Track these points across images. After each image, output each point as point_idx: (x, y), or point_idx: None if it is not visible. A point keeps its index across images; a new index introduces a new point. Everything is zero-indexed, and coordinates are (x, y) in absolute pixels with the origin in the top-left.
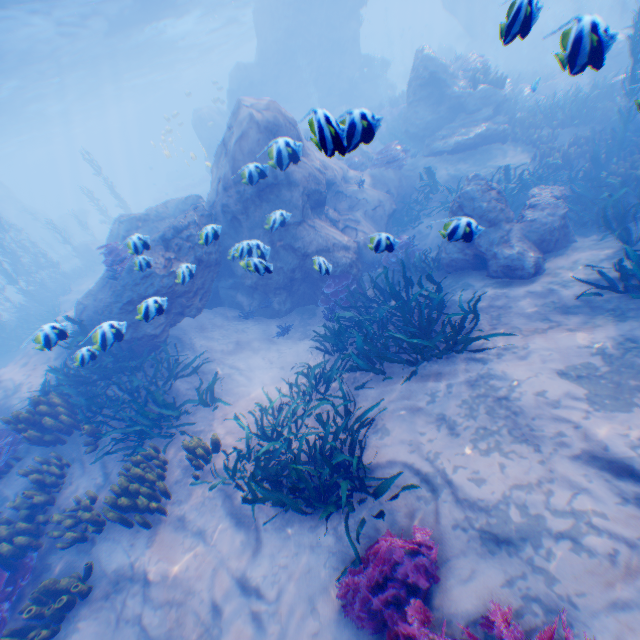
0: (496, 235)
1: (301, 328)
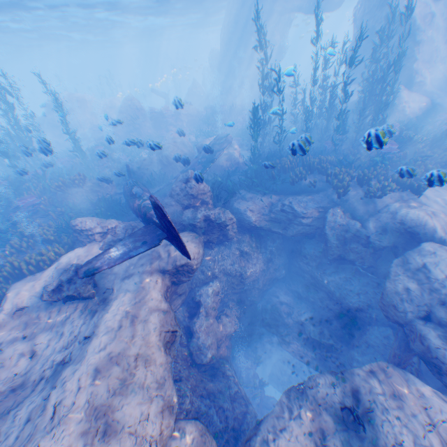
0: None
1: None
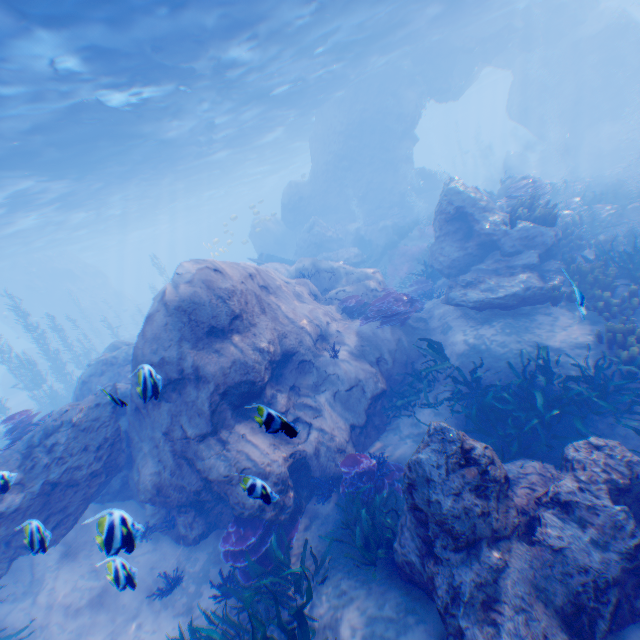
0: (468, 573)
1: (193, 582)
